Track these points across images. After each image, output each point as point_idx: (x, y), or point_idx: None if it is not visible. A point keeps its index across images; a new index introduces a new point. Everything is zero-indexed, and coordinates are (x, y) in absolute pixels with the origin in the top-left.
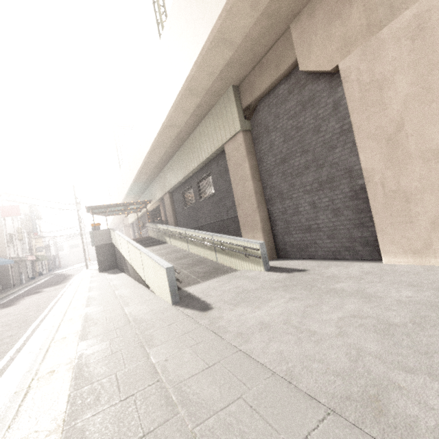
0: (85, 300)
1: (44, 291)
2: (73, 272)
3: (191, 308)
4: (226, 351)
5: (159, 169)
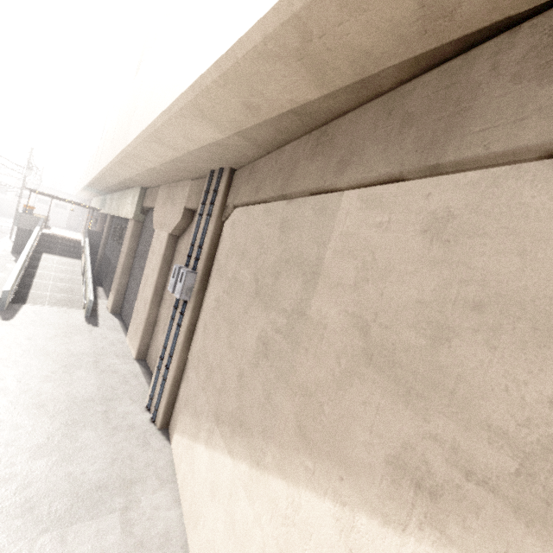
0: None
1: None
2: None
3: (2, 316)
4: None
5: (110, 191)
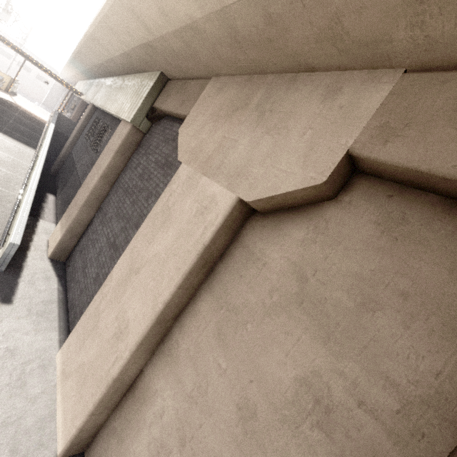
0: None
1: None
2: None
3: None
4: None
5: (102, 73)
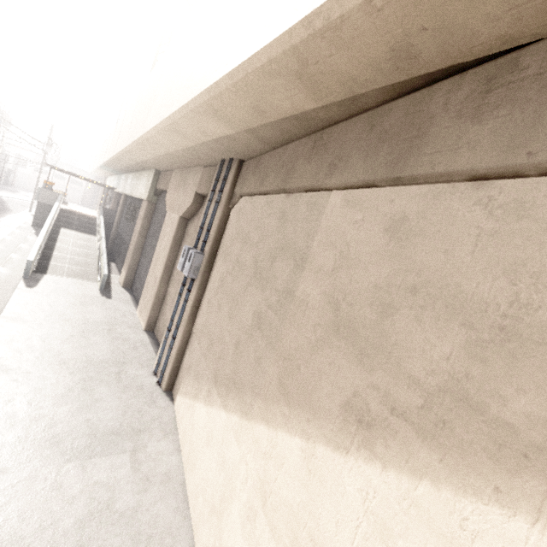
0: None
1: None
2: (14, 206)
3: (26, 284)
4: (5, 299)
5: (126, 171)
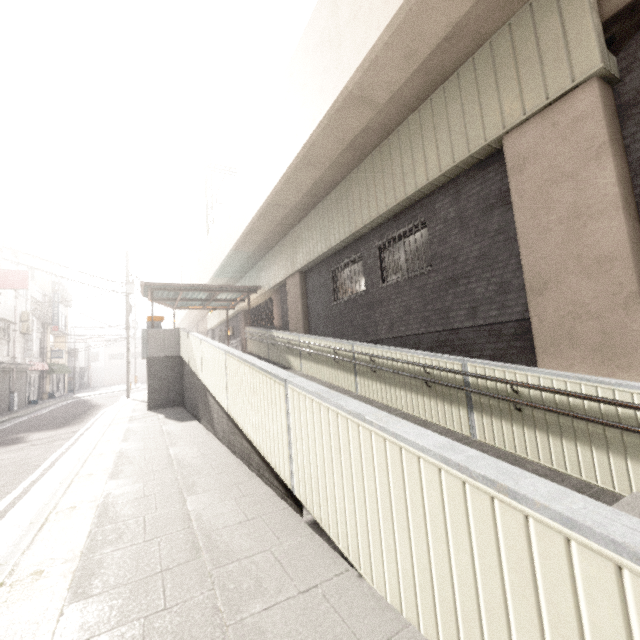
0: (88, 527)
1: (28, 439)
2: (103, 400)
3: None
4: None
5: (288, 225)
